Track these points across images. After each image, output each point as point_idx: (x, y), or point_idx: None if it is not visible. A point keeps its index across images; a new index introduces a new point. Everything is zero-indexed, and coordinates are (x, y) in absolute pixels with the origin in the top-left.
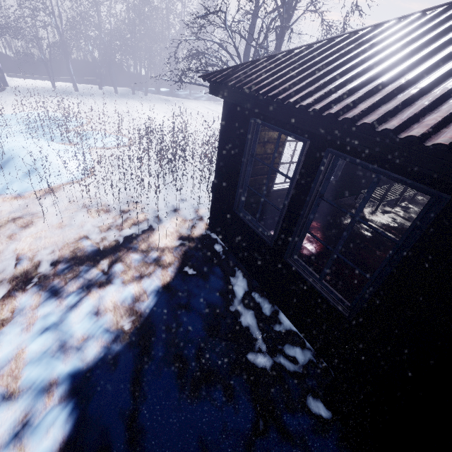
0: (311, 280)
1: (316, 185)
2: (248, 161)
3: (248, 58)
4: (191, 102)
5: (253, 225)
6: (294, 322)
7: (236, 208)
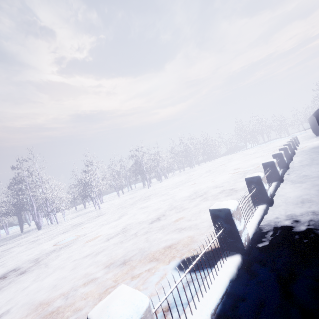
0: None
1: None
2: None
3: None
4: None
5: None
6: None
7: None
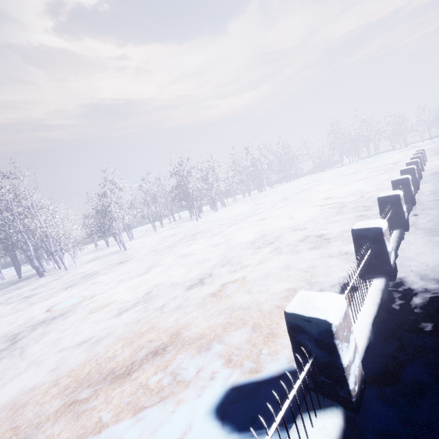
0: None
1: None
2: None
3: None
4: None
5: None
6: None
7: None
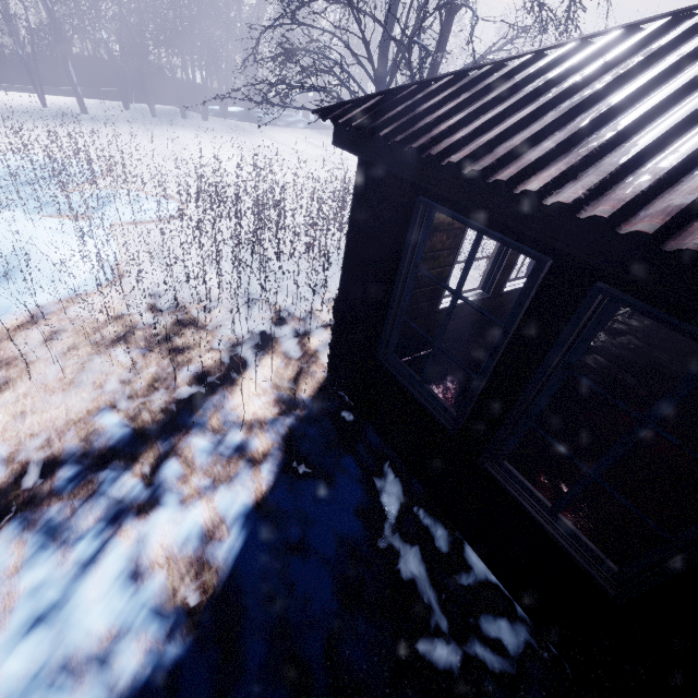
0: (534, 512)
1: (561, 349)
2: (408, 275)
3: (385, 62)
4: (280, 132)
5: (416, 390)
6: (493, 567)
7: (383, 354)
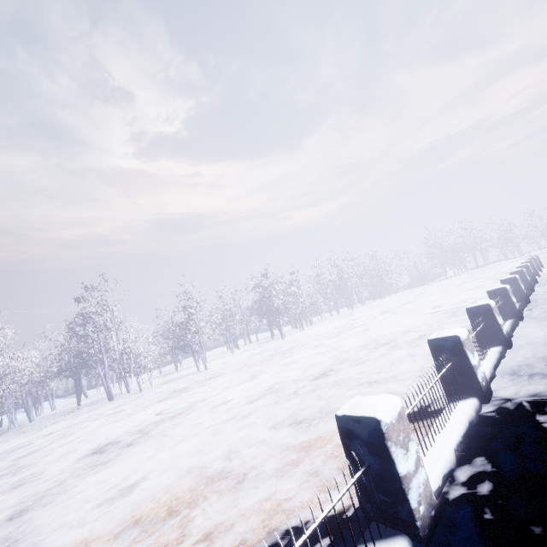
0: None
1: None
2: None
3: None
4: None
5: None
6: None
7: None
